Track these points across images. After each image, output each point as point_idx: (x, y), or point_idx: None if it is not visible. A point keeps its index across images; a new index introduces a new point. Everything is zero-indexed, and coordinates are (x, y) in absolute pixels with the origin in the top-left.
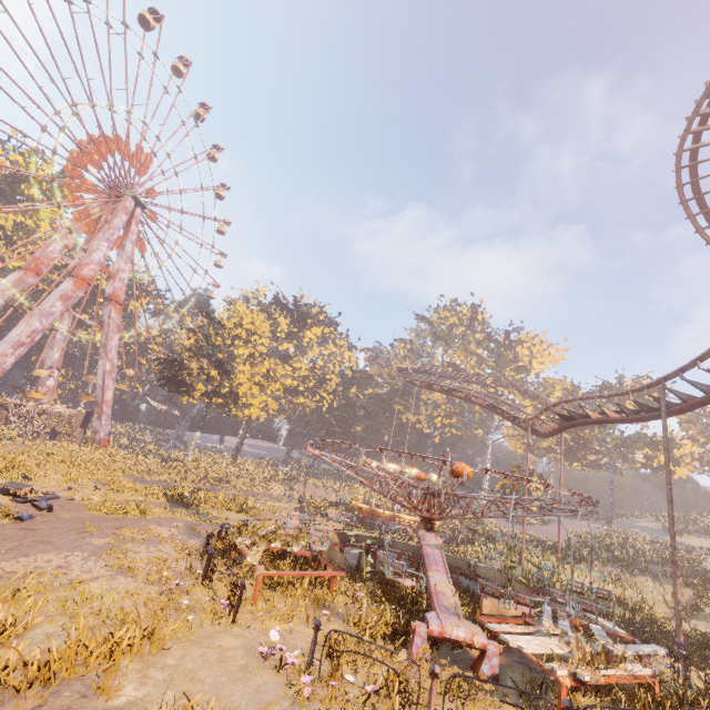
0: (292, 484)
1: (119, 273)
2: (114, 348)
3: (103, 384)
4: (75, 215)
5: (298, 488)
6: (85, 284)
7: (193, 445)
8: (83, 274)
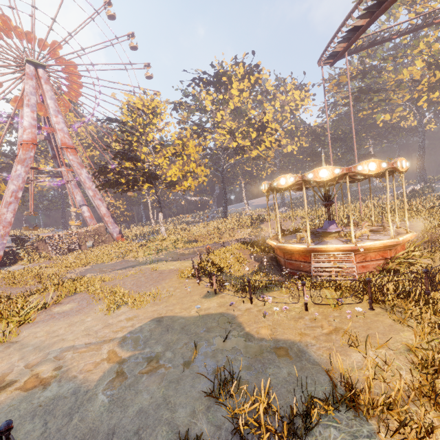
0: (257, 225)
1: (56, 126)
2: (87, 179)
3: (95, 205)
4: (12, 103)
5: (266, 226)
6: (31, 146)
7: (160, 223)
8: (25, 139)
